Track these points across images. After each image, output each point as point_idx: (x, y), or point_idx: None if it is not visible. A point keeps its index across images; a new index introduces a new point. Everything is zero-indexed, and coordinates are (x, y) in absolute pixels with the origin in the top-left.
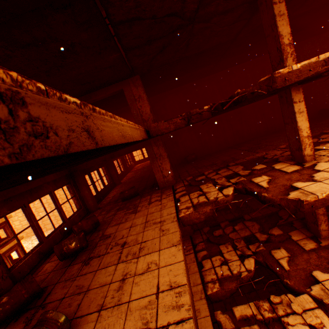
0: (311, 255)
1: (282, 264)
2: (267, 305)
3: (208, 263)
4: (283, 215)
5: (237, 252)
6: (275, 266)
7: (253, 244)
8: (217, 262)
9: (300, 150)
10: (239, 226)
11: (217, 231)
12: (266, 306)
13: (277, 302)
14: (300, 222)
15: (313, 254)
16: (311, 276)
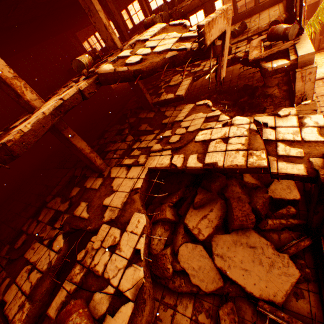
0: (102, 190)
1: (84, 216)
2: (79, 267)
3: (14, 290)
4: (79, 173)
5: (45, 243)
6: (80, 223)
7: (59, 221)
8: (25, 277)
9: (21, 97)
10: (44, 213)
11: (20, 240)
12: (77, 270)
13: (84, 255)
14: (91, 170)
15: (103, 187)
16: (105, 207)
